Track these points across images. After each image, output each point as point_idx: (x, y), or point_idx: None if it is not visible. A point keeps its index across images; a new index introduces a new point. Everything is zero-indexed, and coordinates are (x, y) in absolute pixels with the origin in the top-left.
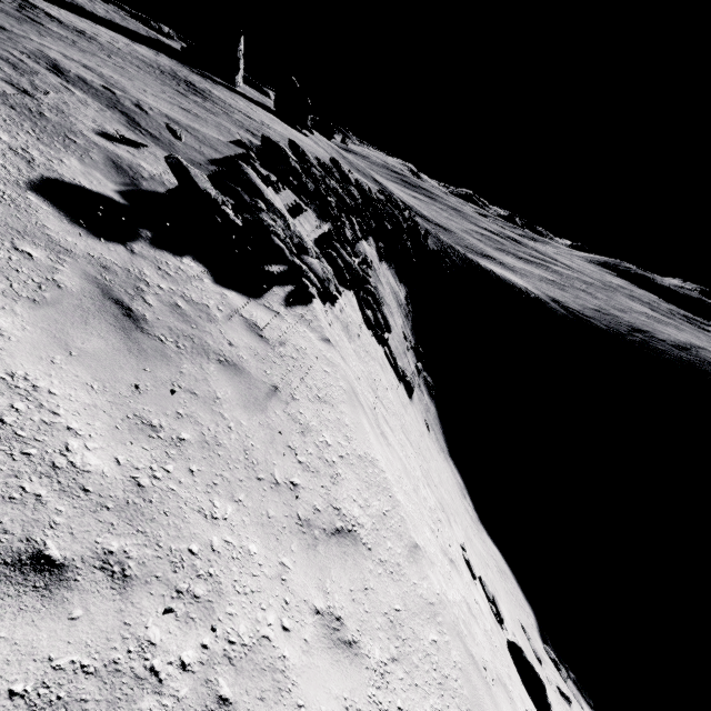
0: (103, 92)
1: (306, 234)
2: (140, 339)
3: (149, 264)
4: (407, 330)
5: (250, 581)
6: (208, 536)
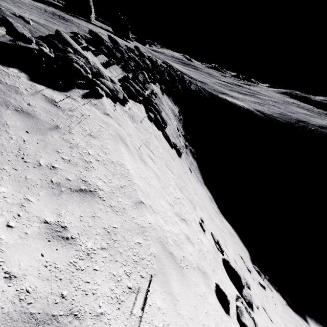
0: None
1: (113, 76)
2: None
3: None
4: (179, 127)
5: None
6: None
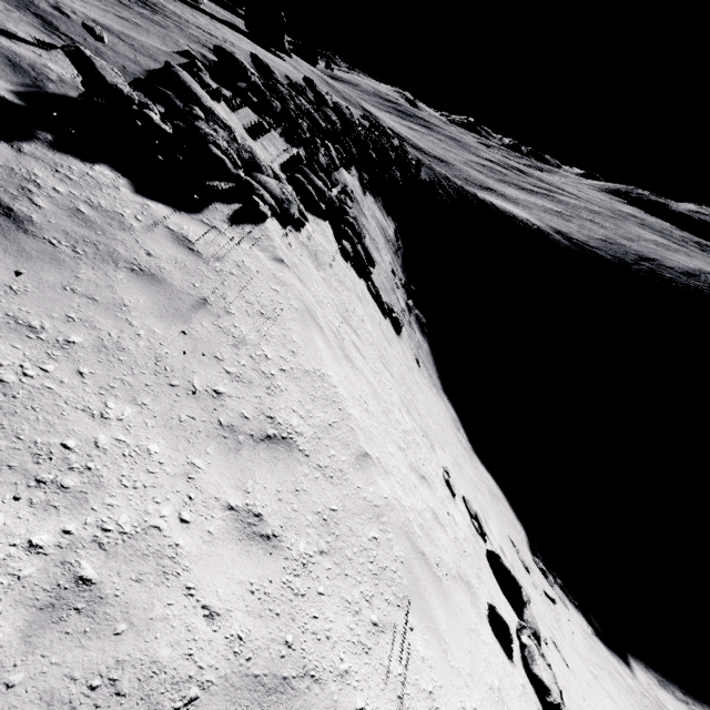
0: None
1: (270, 159)
2: (22, 240)
3: (42, 166)
4: (396, 267)
5: (144, 477)
6: (92, 433)
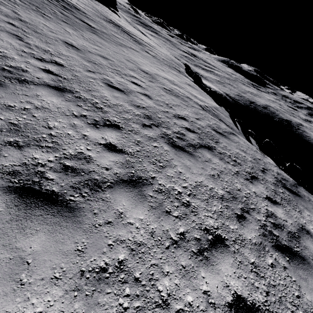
0: (210, 111)
1: None
2: None
3: None
4: None
5: None
6: None
